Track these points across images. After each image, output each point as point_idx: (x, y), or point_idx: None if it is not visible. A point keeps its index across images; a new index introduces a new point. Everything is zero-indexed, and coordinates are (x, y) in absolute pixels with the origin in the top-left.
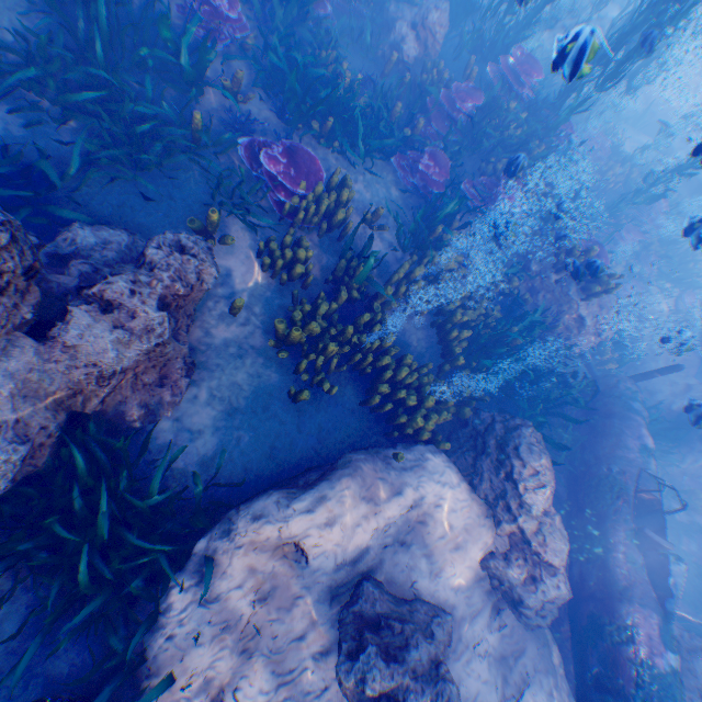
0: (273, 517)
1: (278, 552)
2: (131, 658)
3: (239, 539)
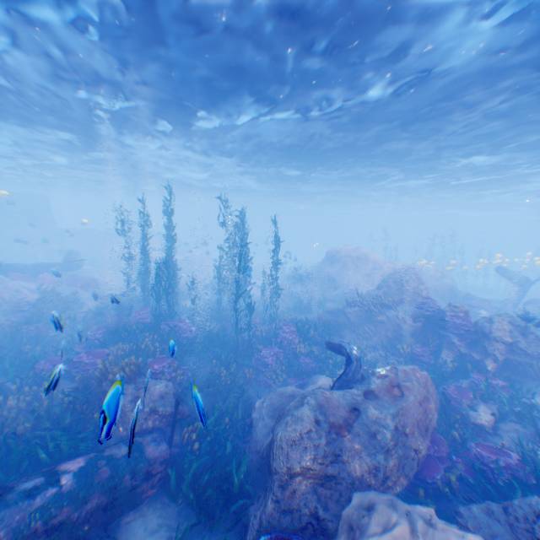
0: None
1: None
2: None
3: None
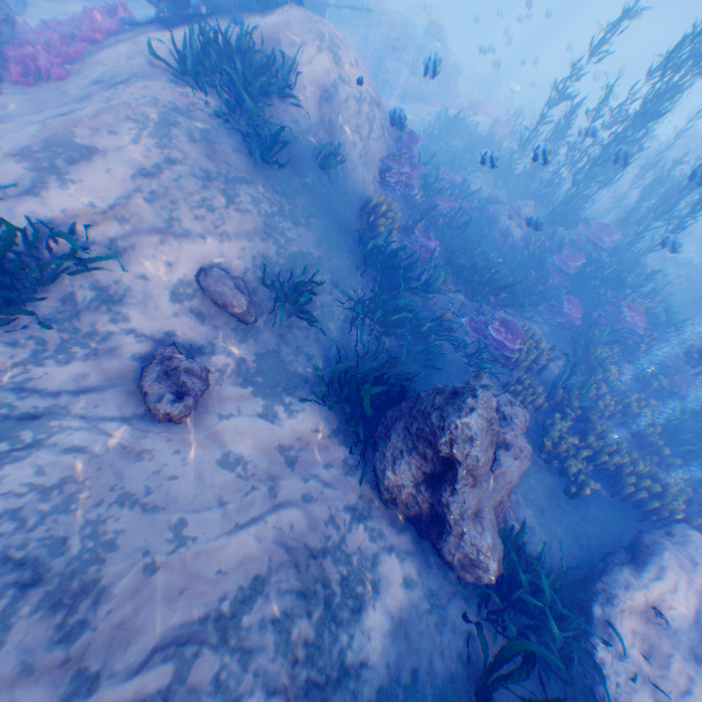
0: (633, 583)
1: (640, 615)
2: (608, 696)
3: (619, 603)
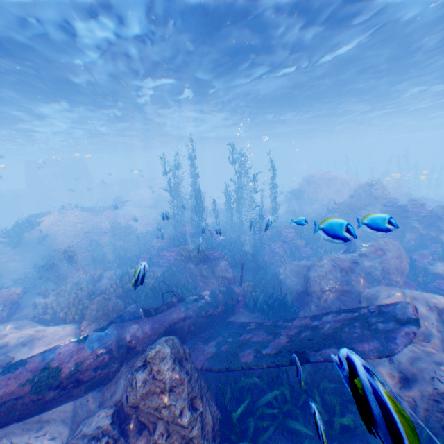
0: None
1: None
2: None
3: None
